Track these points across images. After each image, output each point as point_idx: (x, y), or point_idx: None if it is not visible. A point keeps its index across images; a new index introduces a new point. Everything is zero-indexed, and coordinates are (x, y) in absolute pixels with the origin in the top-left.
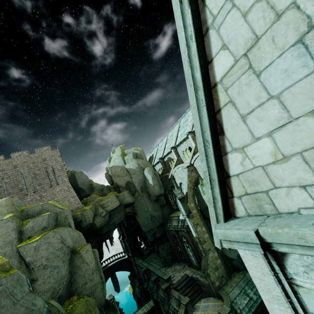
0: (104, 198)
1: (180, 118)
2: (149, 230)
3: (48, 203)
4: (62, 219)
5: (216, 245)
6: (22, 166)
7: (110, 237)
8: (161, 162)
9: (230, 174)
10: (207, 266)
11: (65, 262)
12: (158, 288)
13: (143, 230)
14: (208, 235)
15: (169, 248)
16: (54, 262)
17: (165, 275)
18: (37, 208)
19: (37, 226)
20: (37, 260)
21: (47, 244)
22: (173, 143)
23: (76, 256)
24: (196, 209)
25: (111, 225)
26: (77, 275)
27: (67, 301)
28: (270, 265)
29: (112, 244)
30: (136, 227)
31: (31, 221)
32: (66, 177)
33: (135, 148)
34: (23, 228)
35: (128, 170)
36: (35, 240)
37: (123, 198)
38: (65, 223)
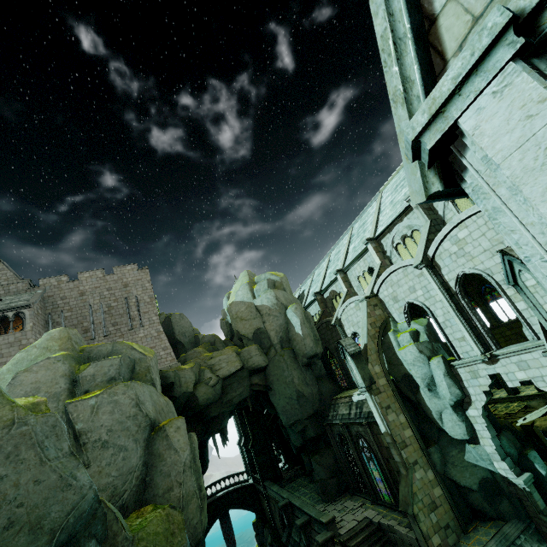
0: (215, 355)
1: (353, 223)
2: (294, 423)
3: (123, 342)
4: (142, 370)
5: (414, 200)
6: (92, 293)
7: (221, 427)
8: (317, 299)
9: (437, 11)
10: (411, 497)
11: (139, 443)
12: (310, 543)
13: (282, 421)
14: (412, 433)
15: (332, 463)
16: (120, 438)
17: (323, 515)
18: (104, 348)
19: (101, 375)
20: (93, 429)
21: (113, 404)
22: (340, 264)
23: (158, 436)
24: (384, 378)
25: (224, 405)
26: (157, 471)
27: (134, 514)
28: (545, 78)
29: (225, 442)
30: (271, 422)
31: (92, 365)
32: (156, 316)
33: (273, 273)
34: (79, 375)
35: (259, 307)
36: (94, 395)
37: (249, 357)
38: (145, 379)
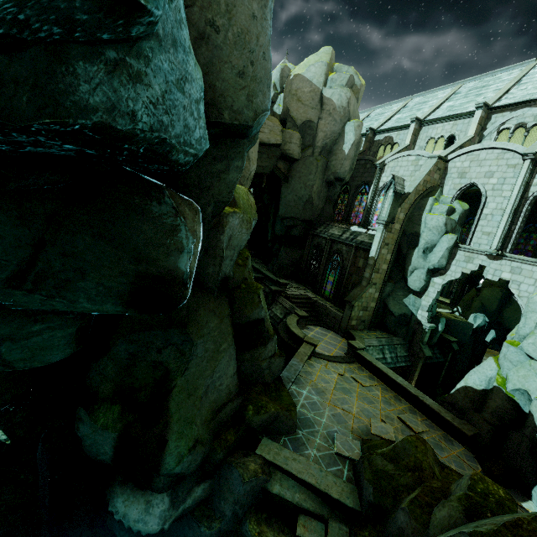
0: None
1: (469, 79)
2: (289, 218)
3: None
4: None
5: None
6: None
7: None
8: (368, 136)
9: None
10: (359, 297)
11: None
12: None
13: (280, 211)
14: (386, 269)
15: (297, 259)
16: None
17: (280, 279)
18: None
19: None
20: None
21: None
22: (419, 115)
23: None
24: (400, 225)
25: None
26: None
27: None
28: None
29: None
30: None
31: None
32: None
33: (357, 73)
34: None
35: (326, 100)
36: None
37: (288, 141)
38: None
